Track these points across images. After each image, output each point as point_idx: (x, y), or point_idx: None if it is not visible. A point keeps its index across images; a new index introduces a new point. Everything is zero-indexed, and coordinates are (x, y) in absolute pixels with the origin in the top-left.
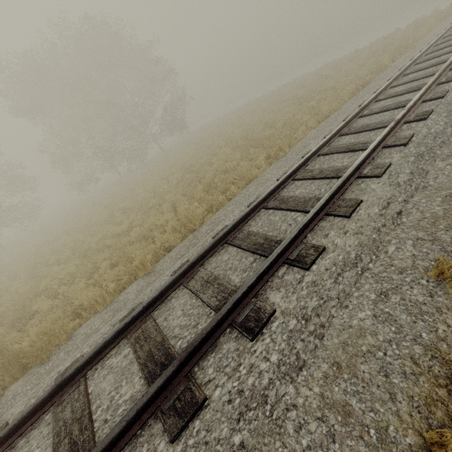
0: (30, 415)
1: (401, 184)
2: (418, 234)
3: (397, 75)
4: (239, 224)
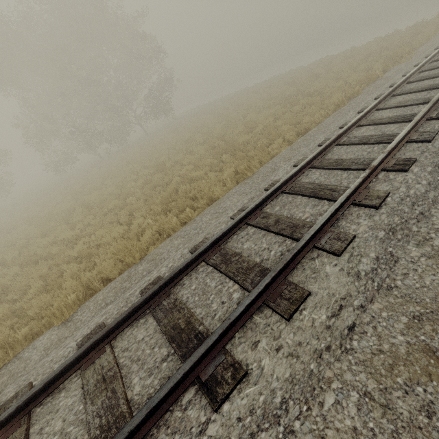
0: None
1: (361, 277)
2: (368, 382)
3: (385, 96)
4: (170, 283)
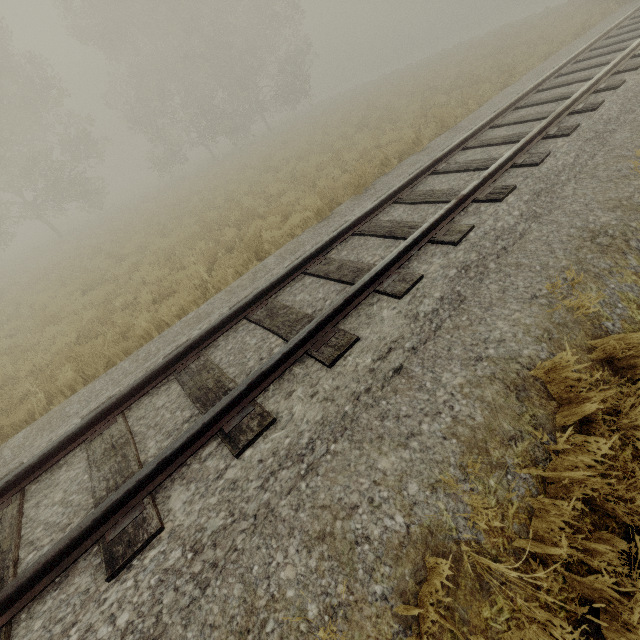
0: (421, 174)
1: None
2: None
3: (638, 8)
4: (522, 99)
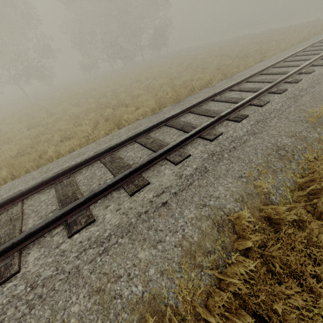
0: (206, 99)
1: None
2: None
3: None
4: (265, 70)
